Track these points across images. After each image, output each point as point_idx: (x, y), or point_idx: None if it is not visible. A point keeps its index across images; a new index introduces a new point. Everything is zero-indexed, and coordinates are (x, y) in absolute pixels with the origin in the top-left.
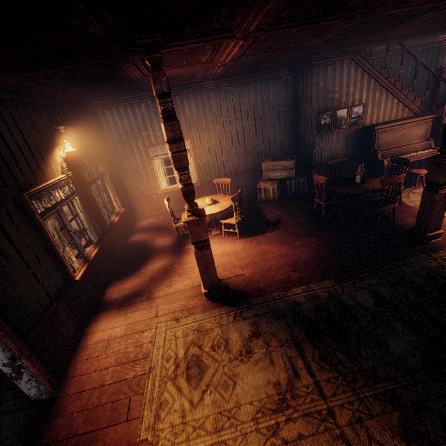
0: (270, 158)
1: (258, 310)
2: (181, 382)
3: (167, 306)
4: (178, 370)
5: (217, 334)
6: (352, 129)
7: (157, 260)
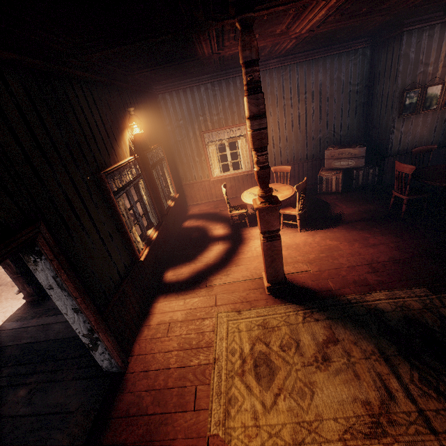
0: (335, 145)
1: (331, 313)
2: (249, 379)
3: (226, 296)
4: (244, 366)
5: (285, 333)
6: (445, 110)
7: (212, 247)
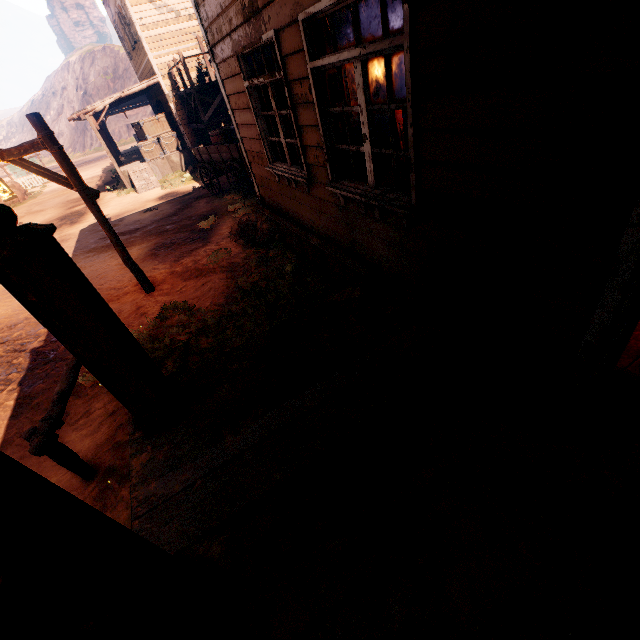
0: None
1: None
2: None
3: None
4: None
5: None
6: None
7: None
